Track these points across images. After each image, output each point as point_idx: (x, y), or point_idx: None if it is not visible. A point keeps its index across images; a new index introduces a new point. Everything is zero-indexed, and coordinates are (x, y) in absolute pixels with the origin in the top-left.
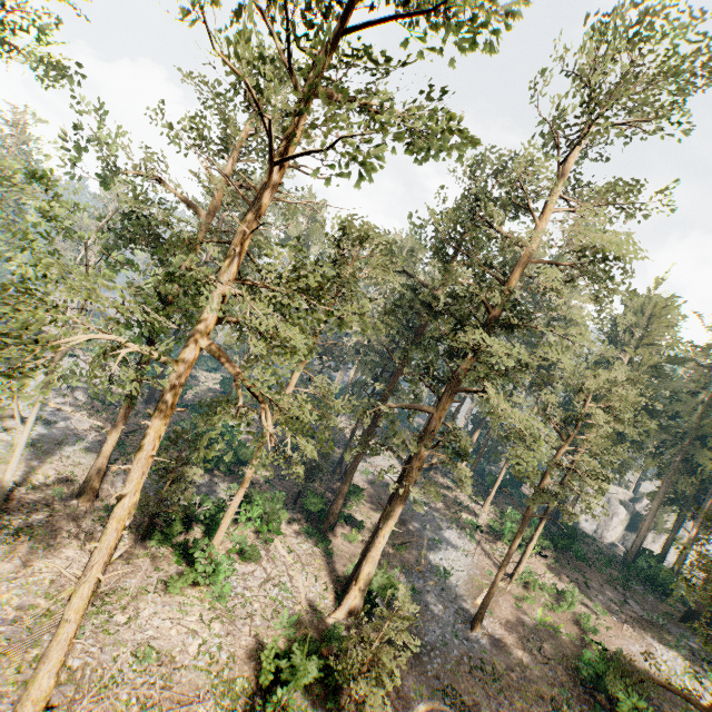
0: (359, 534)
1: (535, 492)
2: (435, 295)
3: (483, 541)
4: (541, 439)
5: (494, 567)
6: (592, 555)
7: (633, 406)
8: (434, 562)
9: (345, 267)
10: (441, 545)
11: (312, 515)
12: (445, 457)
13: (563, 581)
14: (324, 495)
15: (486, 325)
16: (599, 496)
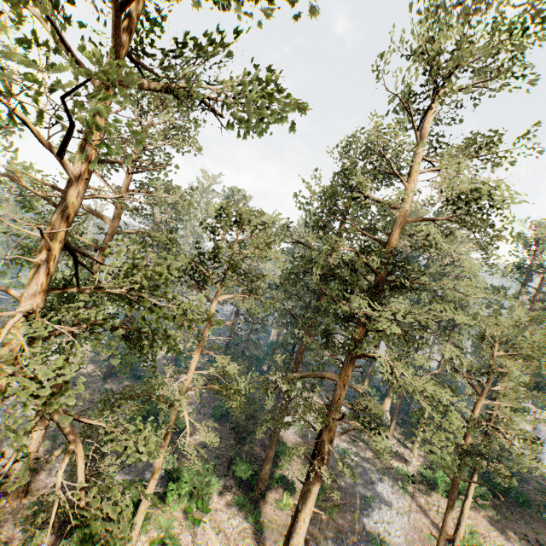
0: (291, 498)
1: (460, 456)
2: (329, 261)
3: (417, 493)
4: (453, 417)
5: (433, 528)
6: (533, 496)
7: (545, 347)
8: (369, 526)
9: (221, 252)
10: (374, 503)
11: (244, 480)
12: (357, 424)
13: (510, 538)
14: (257, 454)
15: (376, 286)
16: (531, 448)
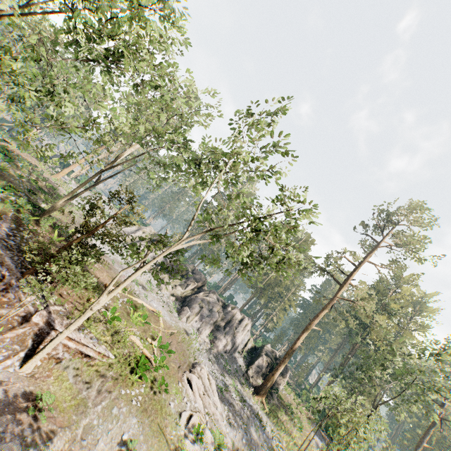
0: None
1: None
2: None
3: None
4: None
5: None
6: None
7: None
8: None
9: None
10: None
11: None
12: None
13: None
14: None
15: None
16: None
